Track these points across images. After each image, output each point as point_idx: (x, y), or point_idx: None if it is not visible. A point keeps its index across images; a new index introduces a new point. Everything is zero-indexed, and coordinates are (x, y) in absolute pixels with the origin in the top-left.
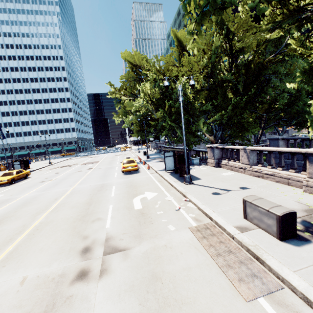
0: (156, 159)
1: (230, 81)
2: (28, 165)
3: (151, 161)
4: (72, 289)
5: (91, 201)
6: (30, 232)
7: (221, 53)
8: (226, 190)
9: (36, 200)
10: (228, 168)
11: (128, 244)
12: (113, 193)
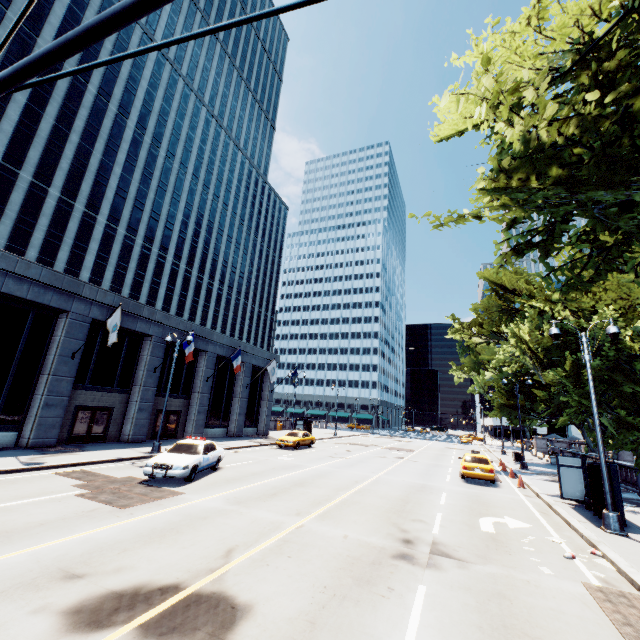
0: (545, 475)
1: None
2: (310, 429)
3: (531, 475)
4: (396, 561)
5: (408, 499)
6: (337, 503)
7: None
8: None
9: (333, 476)
10: None
11: (466, 558)
12: (442, 501)
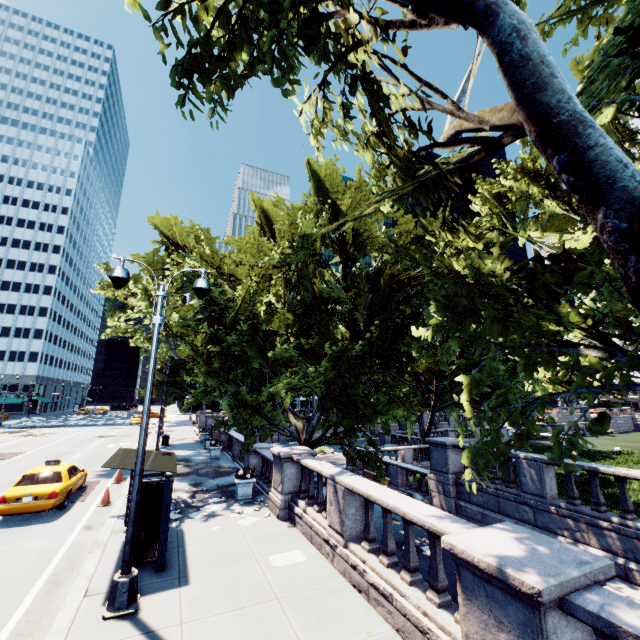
0: None
1: (338, 302)
2: None
3: None
4: None
5: None
6: None
7: (327, 248)
8: None
9: None
10: (304, 532)
11: None
12: None
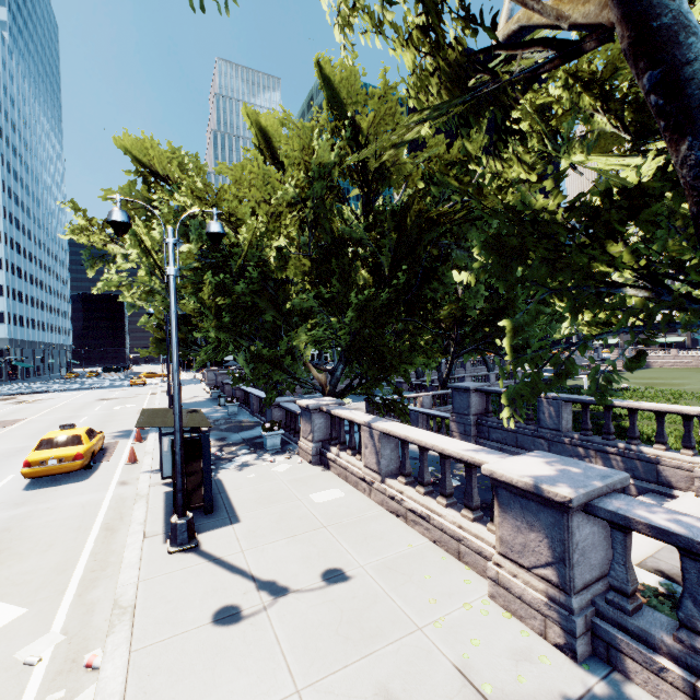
0: None
1: (360, 245)
2: None
3: None
4: None
5: None
6: None
7: (345, 178)
8: (275, 587)
9: None
10: (339, 474)
11: None
12: None
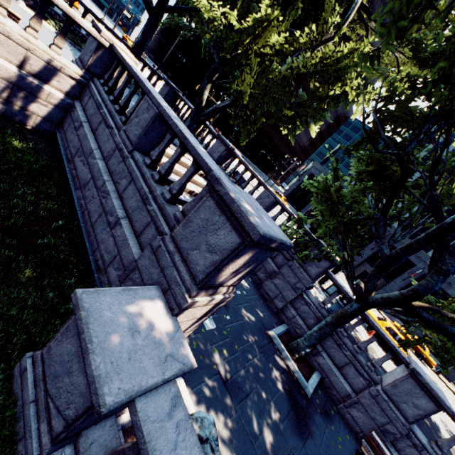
0: None
1: None
2: None
3: None
4: None
5: None
6: None
7: None
8: None
9: None
10: None
11: None
12: None
